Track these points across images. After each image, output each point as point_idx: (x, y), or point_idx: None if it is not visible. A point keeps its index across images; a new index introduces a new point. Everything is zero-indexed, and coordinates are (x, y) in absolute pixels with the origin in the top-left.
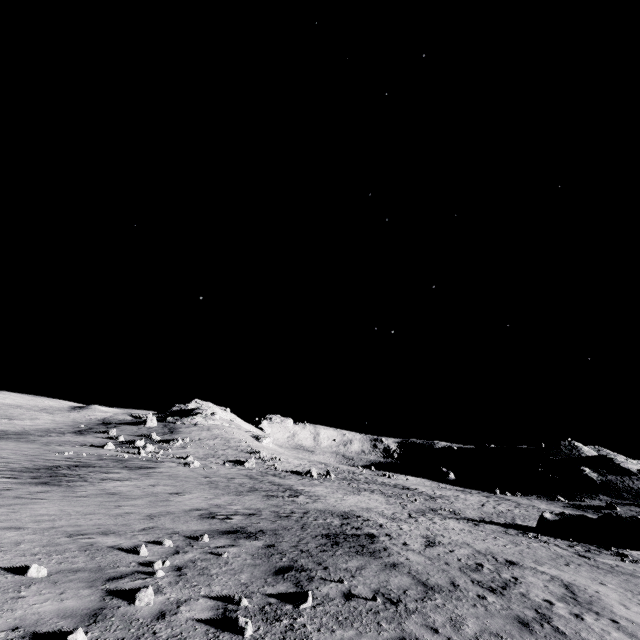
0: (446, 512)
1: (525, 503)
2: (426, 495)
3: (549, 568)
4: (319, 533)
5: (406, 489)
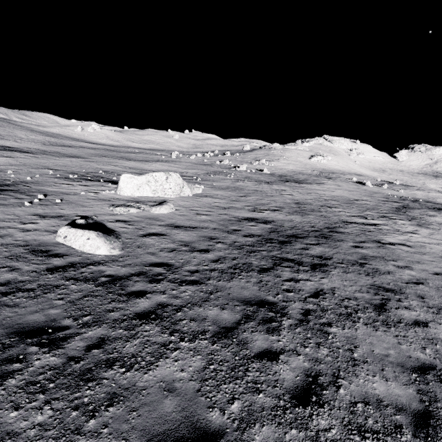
0: (191, 178)
1: (425, 213)
2: (268, 182)
3: (7, 159)
4: (23, 151)
5: (286, 181)
